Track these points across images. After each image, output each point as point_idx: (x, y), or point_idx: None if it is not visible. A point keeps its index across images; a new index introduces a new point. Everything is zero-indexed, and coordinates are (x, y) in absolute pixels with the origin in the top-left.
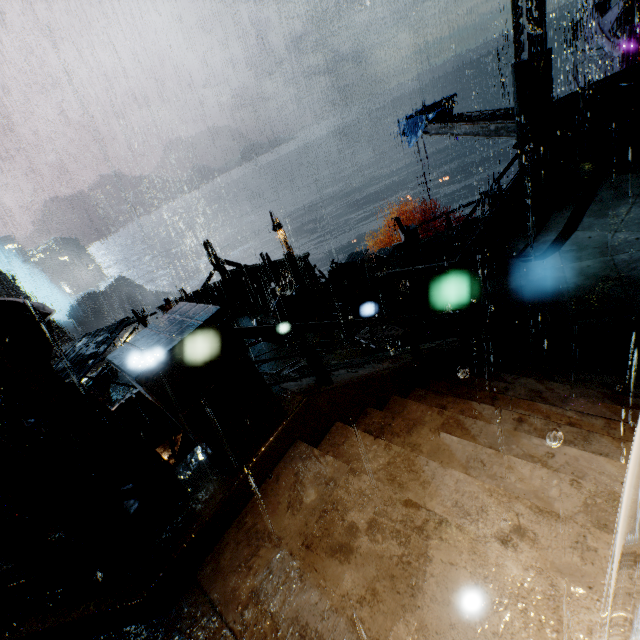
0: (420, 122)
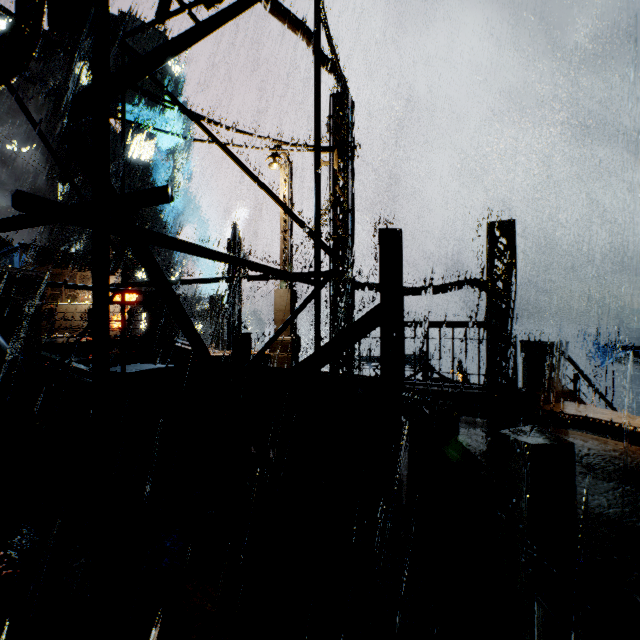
0: (615, 352)
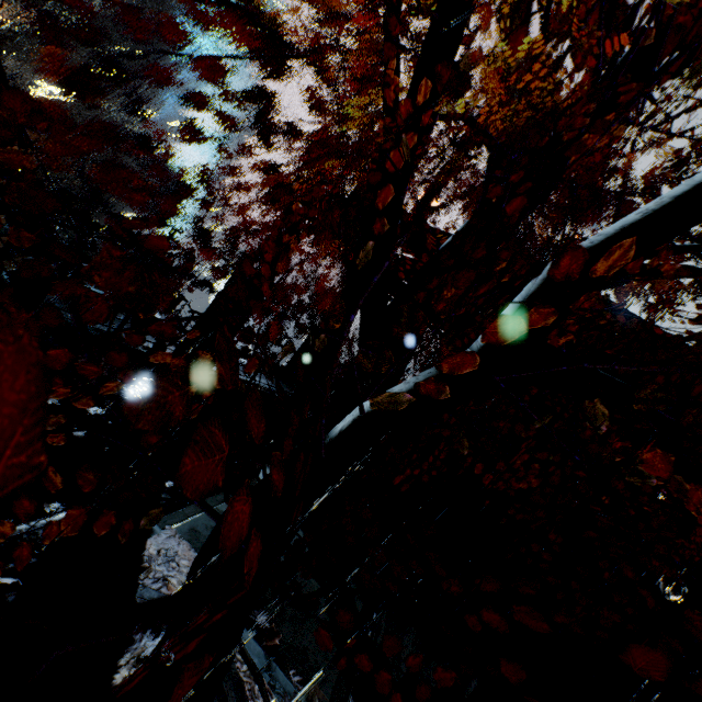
0: None
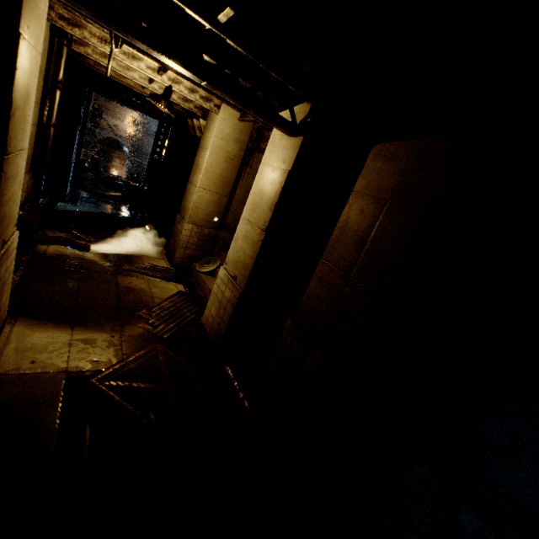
0: None
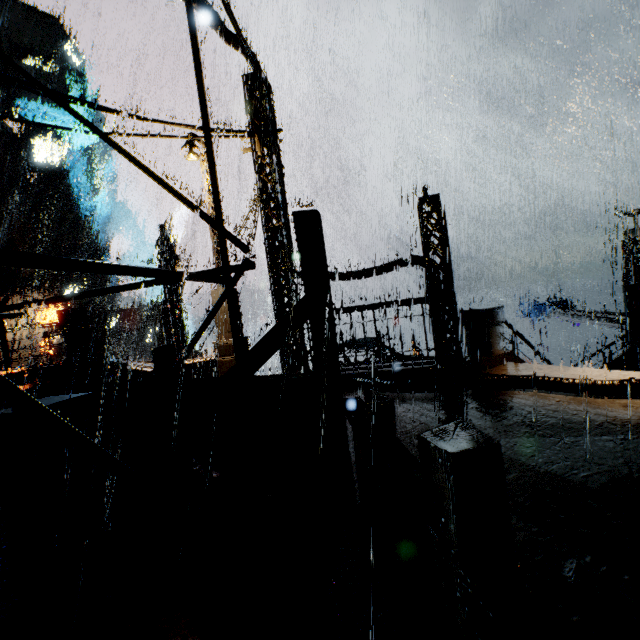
0: (545, 309)
